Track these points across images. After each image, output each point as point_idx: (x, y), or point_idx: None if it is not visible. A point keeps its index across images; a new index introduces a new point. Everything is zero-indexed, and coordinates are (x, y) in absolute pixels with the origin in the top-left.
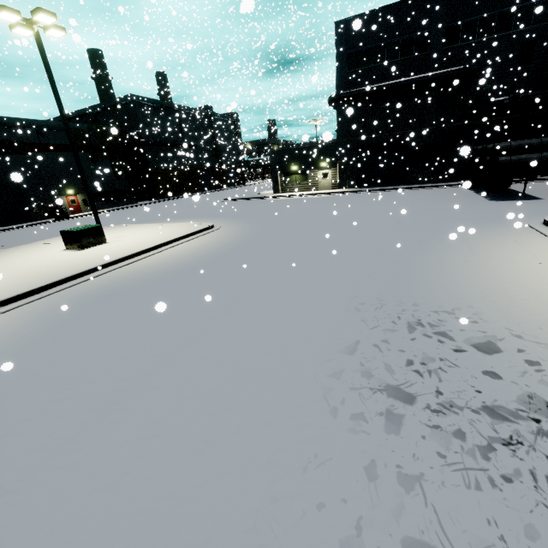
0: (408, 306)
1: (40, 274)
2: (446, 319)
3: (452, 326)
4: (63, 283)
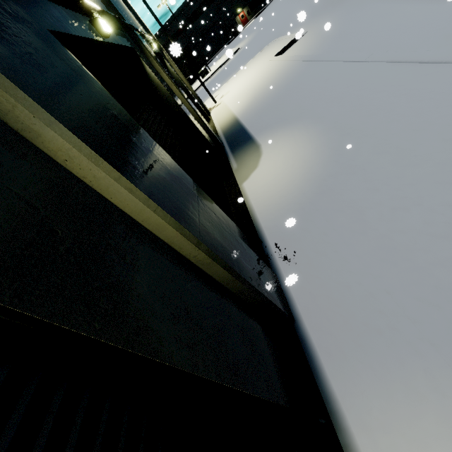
0: None
1: None
2: None
3: None
4: None
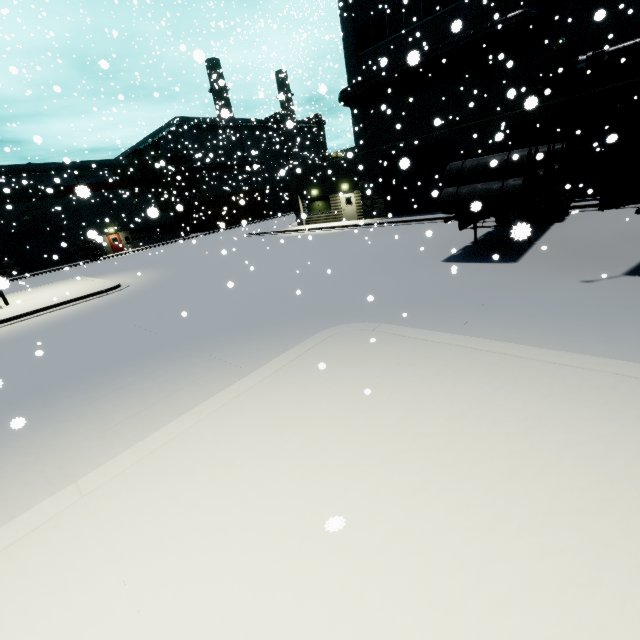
0: None
1: None
2: None
3: None
4: None
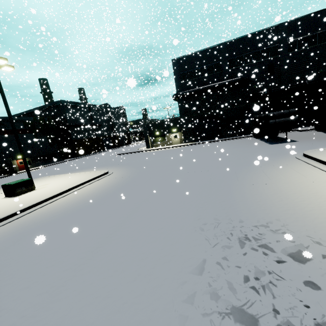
0: (236, 223)
1: None
2: (264, 232)
3: (270, 238)
4: None
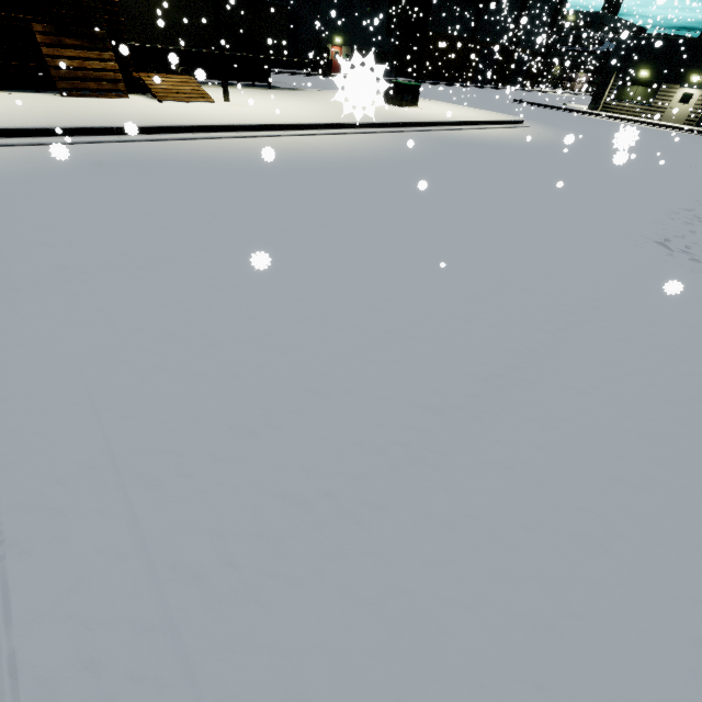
0: None
1: (389, 115)
2: None
3: None
4: (414, 127)
